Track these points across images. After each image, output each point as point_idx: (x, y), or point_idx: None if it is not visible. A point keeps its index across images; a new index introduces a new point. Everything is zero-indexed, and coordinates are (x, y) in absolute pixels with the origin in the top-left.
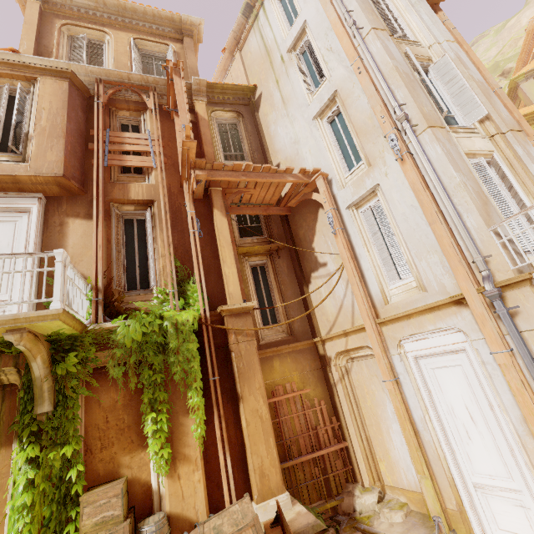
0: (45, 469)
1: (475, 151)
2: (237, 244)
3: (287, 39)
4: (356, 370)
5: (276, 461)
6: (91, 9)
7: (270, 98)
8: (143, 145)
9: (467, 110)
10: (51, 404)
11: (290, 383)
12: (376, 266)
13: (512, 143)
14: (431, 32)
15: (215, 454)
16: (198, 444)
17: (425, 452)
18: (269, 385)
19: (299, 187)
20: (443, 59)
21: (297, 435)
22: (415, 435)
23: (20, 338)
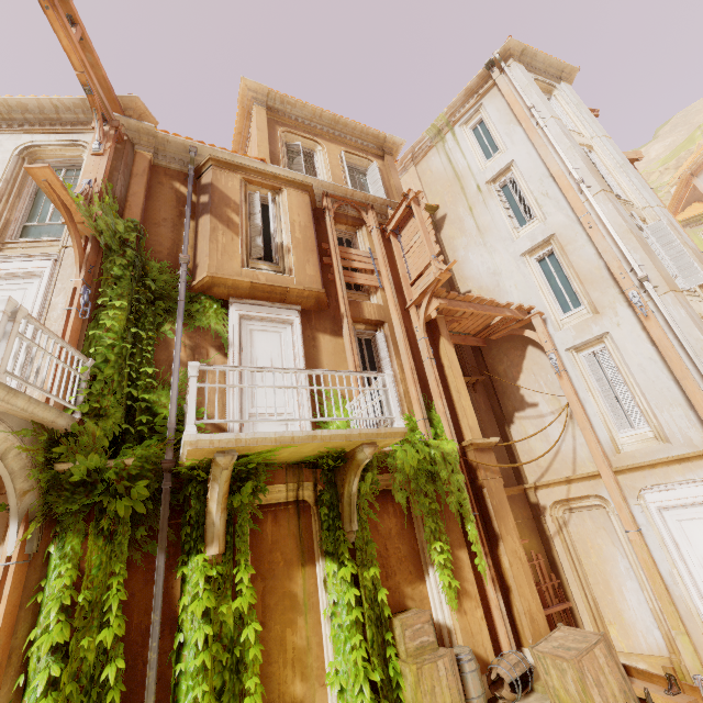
0: (360, 589)
1: (702, 314)
2: None
3: (486, 171)
4: (576, 522)
5: (541, 607)
6: (306, 119)
7: (459, 223)
8: (368, 263)
9: (686, 274)
10: (356, 523)
11: None
12: (604, 413)
13: None
14: (642, 195)
15: (481, 594)
16: (474, 580)
17: (676, 608)
18: None
19: (506, 321)
20: (659, 223)
21: None
22: (666, 589)
23: (372, 451)
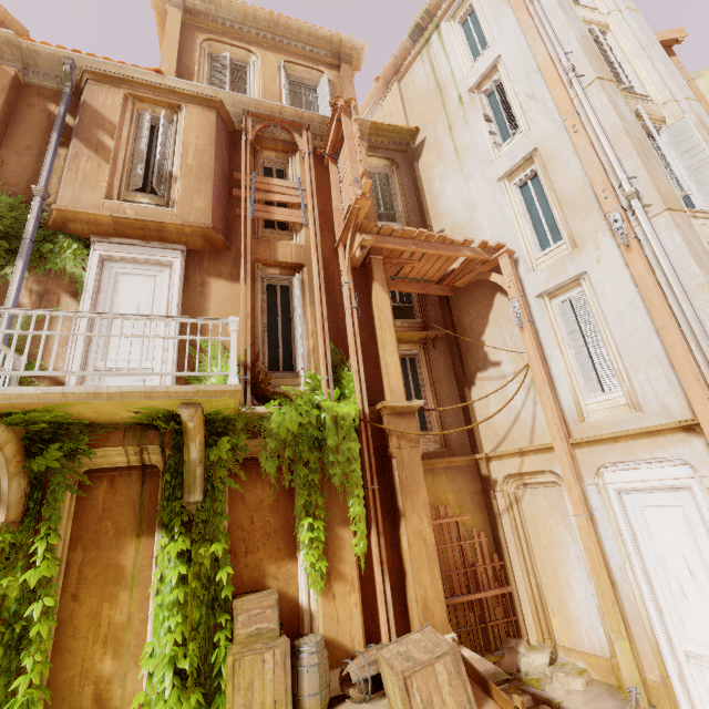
0: (194, 566)
1: None
2: None
3: (470, 75)
4: (529, 500)
5: (441, 595)
6: (237, 22)
7: (438, 147)
8: (293, 196)
9: (708, 190)
10: (201, 493)
11: (444, 506)
12: (572, 373)
13: None
14: (666, 85)
15: (369, 577)
16: (354, 562)
17: (622, 608)
18: None
19: (473, 263)
20: (681, 122)
21: (450, 571)
22: (611, 586)
23: (194, 413)
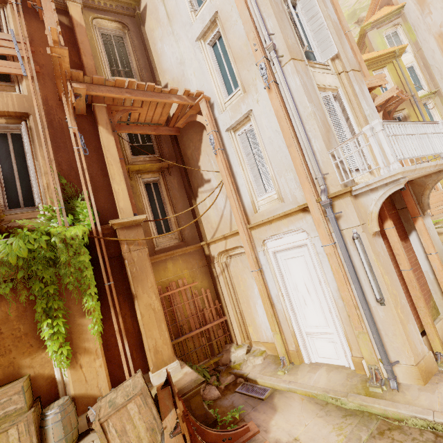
0: None
1: (326, 85)
2: (129, 162)
3: None
4: (233, 265)
5: (168, 340)
6: None
7: (155, 12)
8: (7, 47)
9: (323, 48)
10: None
11: (182, 279)
12: (249, 182)
13: (353, 81)
14: None
15: (115, 343)
16: (97, 338)
17: (278, 317)
18: (164, 283)
19: (186, 108)
20: None
21: (188, 317)
22: (271, 307)
23: None
